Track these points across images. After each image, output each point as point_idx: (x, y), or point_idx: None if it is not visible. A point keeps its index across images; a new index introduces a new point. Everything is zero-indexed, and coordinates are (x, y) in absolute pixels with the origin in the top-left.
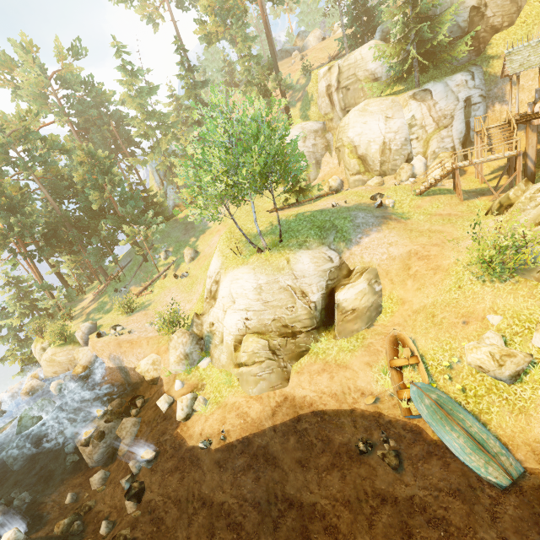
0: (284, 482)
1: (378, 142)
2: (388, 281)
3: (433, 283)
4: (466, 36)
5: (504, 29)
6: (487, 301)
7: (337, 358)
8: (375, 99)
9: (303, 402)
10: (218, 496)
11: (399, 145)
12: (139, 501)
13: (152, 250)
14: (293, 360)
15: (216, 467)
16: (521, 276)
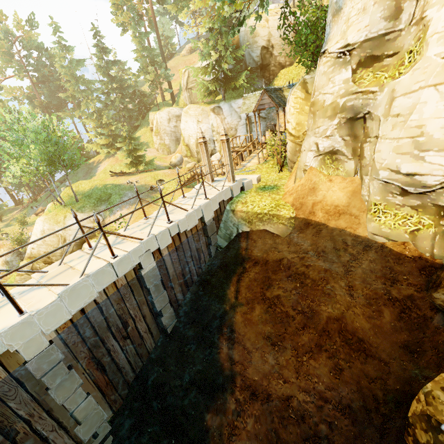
0: None
1: (194, 137)
2: None
3: None
4: (243, 73)
5: (287, 67)
6: None
7: None
8: (194, 106)
9: None
10: None
11: None
12: None
13: (63, 183)
14: None
15: None
16: None
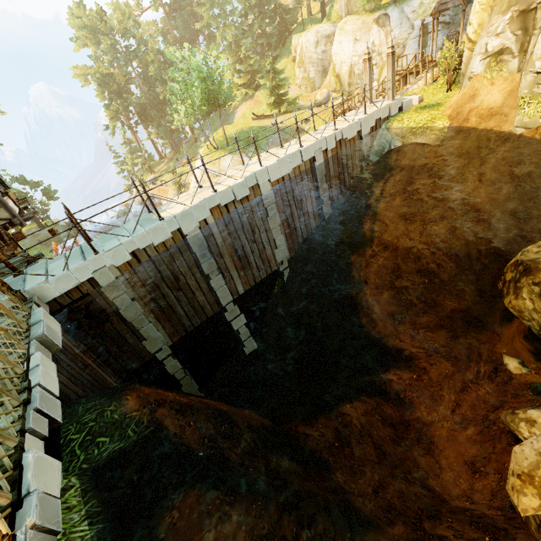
0: None
1: (348, 63)
2: None
3: None
4: None
5: None
6: None
7: None
8: (352, 18)
9: None
10: None
11: (361, 70)
12: None
13: (202, 133)
14: None
15: None
16: None
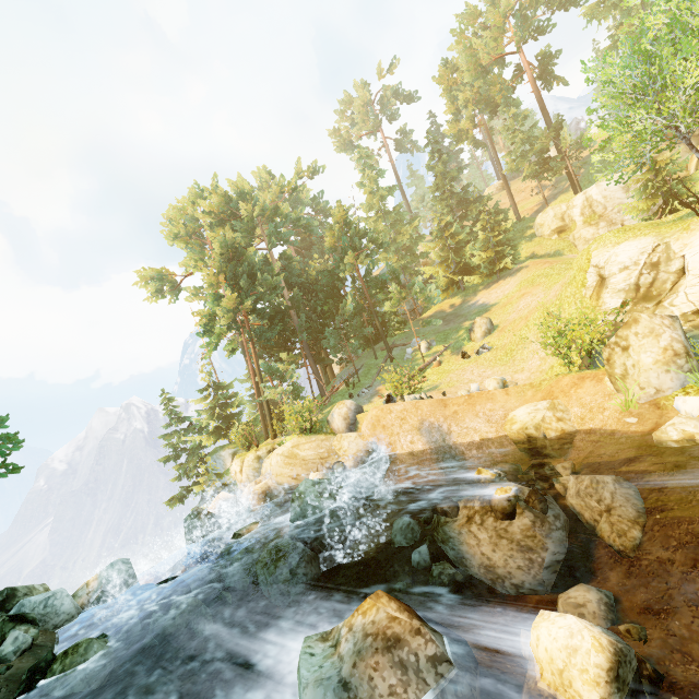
0: None
1: None
2: None
3: None
4: None
5: None
6: None
7: None
8: None
9: None
10: None
11: None
12: None
13: (395, 349)
14: None
15: None
16: None
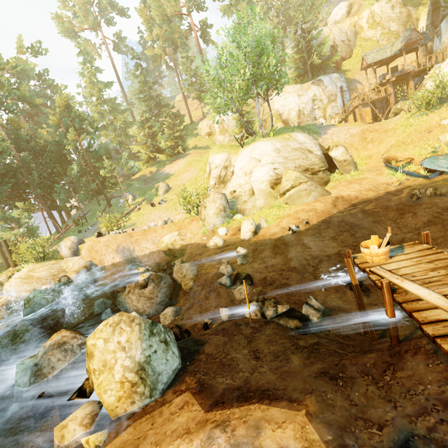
0: (373, 233)
1: (295, 110)
2: (354, 150)
3: (388, 136)
4: (335, 53)
5: (347, 59)
6: (436, 119)
7: (353, 178)
8: (290, 86)
9: (350, 198)
10: (330, 251)
11: (309, 111)
12: (252, 283)
13: (113, 199)
14: (323, 186)
15: (314, 237)
16: (447, 102)
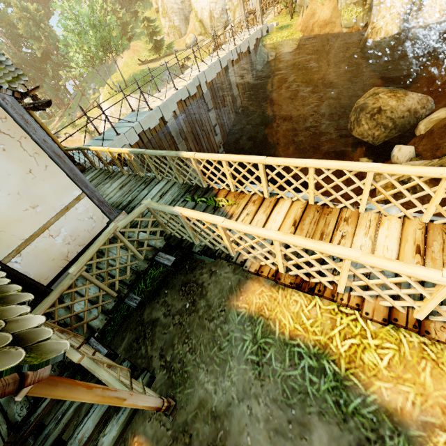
0: None
1: (207, 10)
2: None
3: None
4: None
5: None
6: None
7: None
8: None
9: None
10: None
11: (219, 14)
12: None
13: (87, 87)
14: None
15: None
16: None
